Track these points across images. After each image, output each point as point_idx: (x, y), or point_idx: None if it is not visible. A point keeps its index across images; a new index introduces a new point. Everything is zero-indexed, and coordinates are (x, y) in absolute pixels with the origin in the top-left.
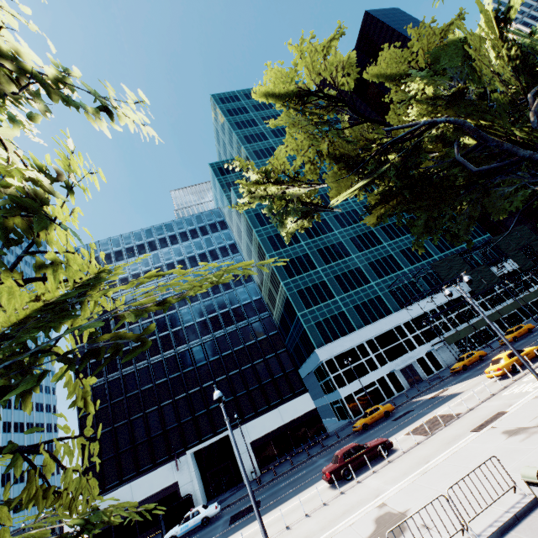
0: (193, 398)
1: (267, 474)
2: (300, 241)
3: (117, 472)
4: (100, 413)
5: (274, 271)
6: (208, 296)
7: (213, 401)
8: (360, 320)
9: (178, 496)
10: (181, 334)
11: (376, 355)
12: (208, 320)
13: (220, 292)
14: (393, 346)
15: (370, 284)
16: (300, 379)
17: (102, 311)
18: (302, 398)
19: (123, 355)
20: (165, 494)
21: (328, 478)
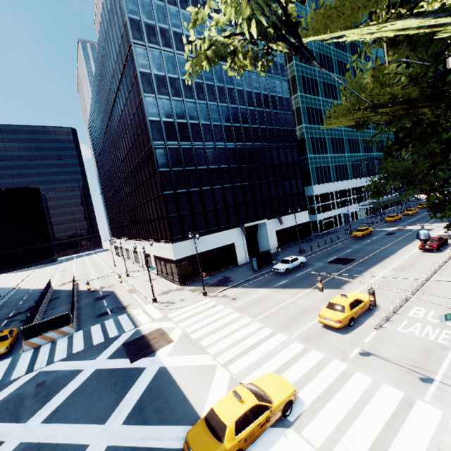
0: (246, 189)
1: (292, 250)
2: (319, 95)
3: (193, 226)
4: (176, 174)
5: (299, 112)
6: (260, 106)
7: (258, 197)
8: (335, 176)
9: (234, 252)
10: (239, 132)
11: (336, 201)
12: (259, 130)
13: (269, 108)
14: (344, 200)
15: (345, 154)
16: (305, 201)
17: (170, 66)
18: (304, 213)
19: (194, 128)
20: (226, 249)
21: (435, 248)
